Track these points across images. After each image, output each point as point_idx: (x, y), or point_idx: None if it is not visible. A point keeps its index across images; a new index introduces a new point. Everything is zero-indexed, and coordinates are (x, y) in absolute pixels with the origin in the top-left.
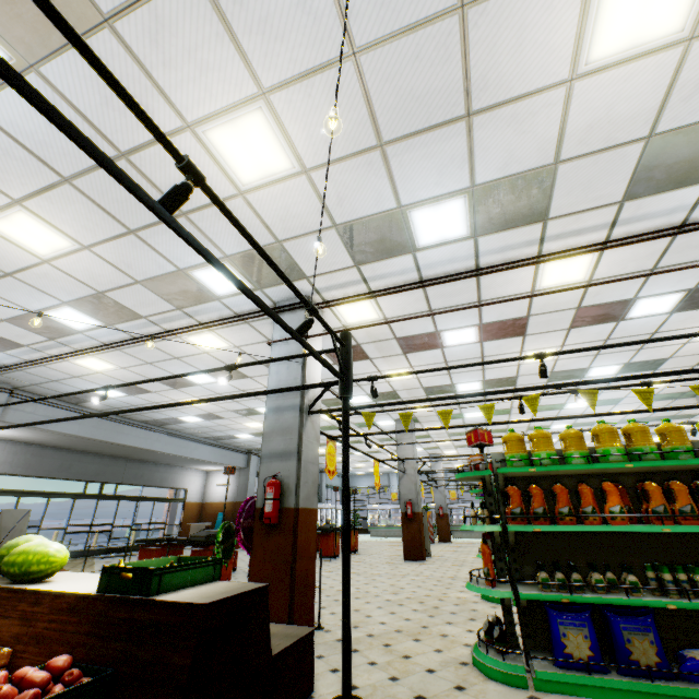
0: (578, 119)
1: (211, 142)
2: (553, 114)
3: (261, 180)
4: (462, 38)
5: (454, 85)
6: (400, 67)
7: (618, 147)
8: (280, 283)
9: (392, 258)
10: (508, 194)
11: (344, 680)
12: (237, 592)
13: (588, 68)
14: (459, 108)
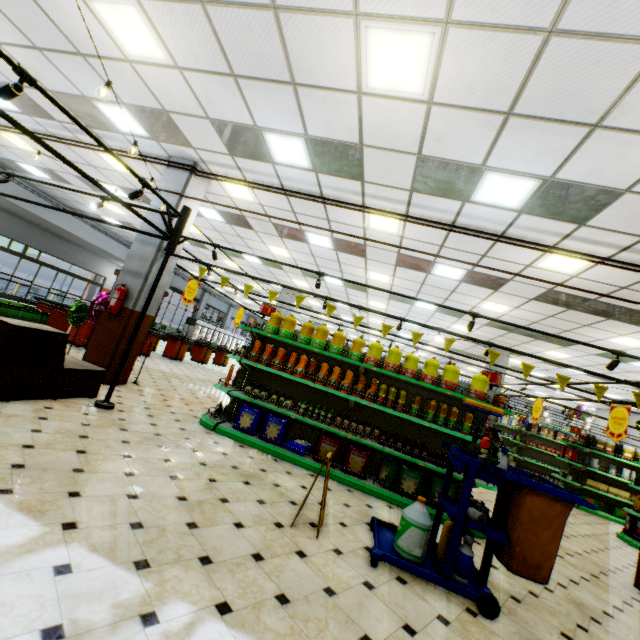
0: (370, 122)
1: (97, 11)
2: (352, 110)
3: (144, 58)
4: (279, 29)
5: (280, 59)
6: (238, 27)
7: (401, 153)
8: (172, 142)
9: (258, 161)
10: (333, 152)
11: (107, 394)
12: (42, 329)
13: (369, 90)
14: (286, 76)
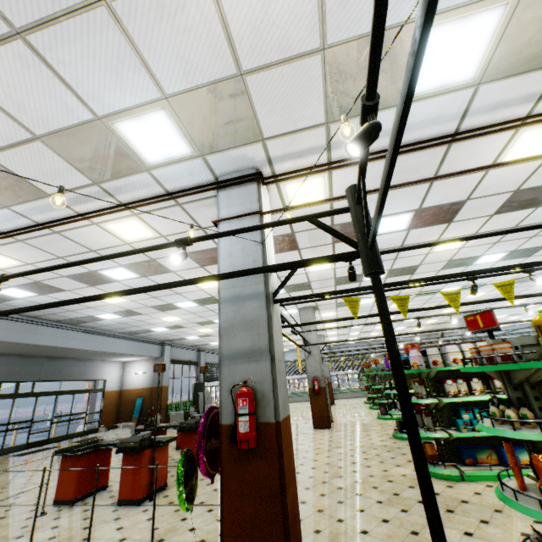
0: None
1: None
2: None
3: None
4: None
5: None
6: None
7: None
8: (228, 147)
9: None
10: None
11: None
12: None
13: None
14: None
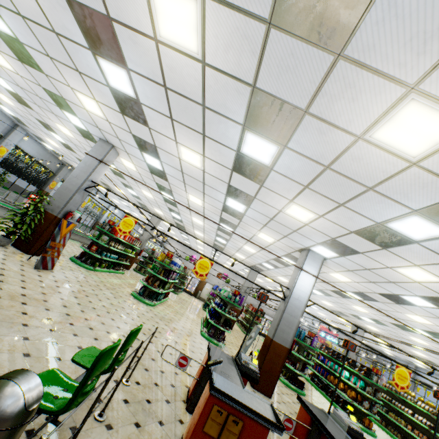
0: None
1: None
2: None
3: None
4: None
5: None
6: None
7: None
8: None
9: None
10: None
11: None
12: None
13: None
14: None
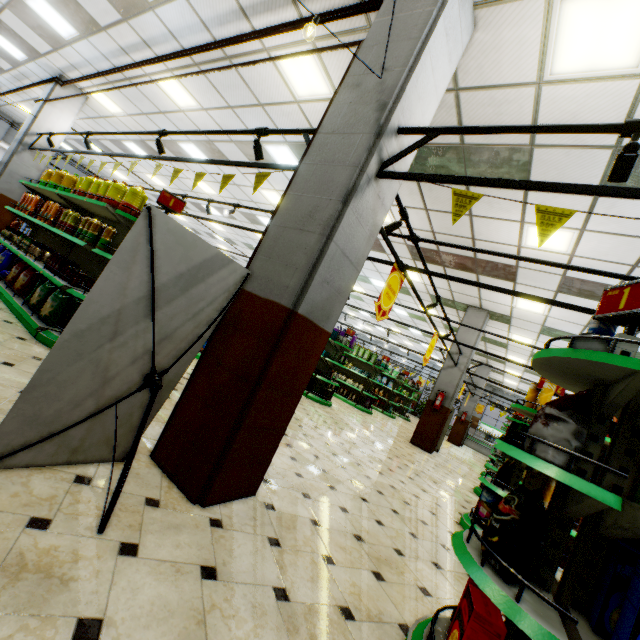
0: None
1: None
2: None
3: None
4: None
5: None
6: None
7: None
8: (36, 57)
9: (65, 47)
10: None
11: None
12: None
13: None
14: None
